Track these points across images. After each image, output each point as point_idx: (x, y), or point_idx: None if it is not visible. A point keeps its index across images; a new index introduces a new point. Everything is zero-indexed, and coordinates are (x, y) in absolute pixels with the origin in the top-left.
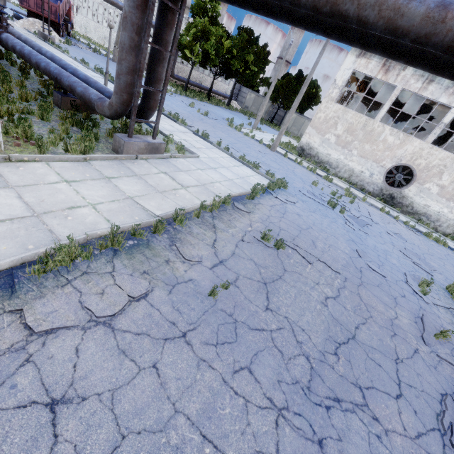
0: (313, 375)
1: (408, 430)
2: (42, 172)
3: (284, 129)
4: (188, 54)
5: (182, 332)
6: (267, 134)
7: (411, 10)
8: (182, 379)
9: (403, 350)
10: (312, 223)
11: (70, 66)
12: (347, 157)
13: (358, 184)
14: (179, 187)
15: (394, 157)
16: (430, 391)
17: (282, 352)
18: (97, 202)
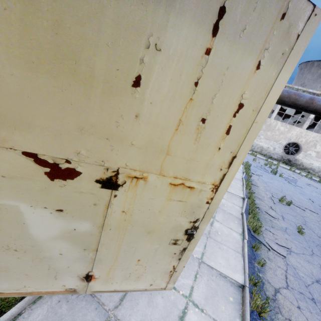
0: None
1: None
2: None
3: None
4: None
5: (311, 251)
6: None
7: None
8: None
9: None
10: (279, 186)
11: None
12: (258, 140)
13: (267, 154)
14: None
15: (286, 138)
16: None
17: None
18: None
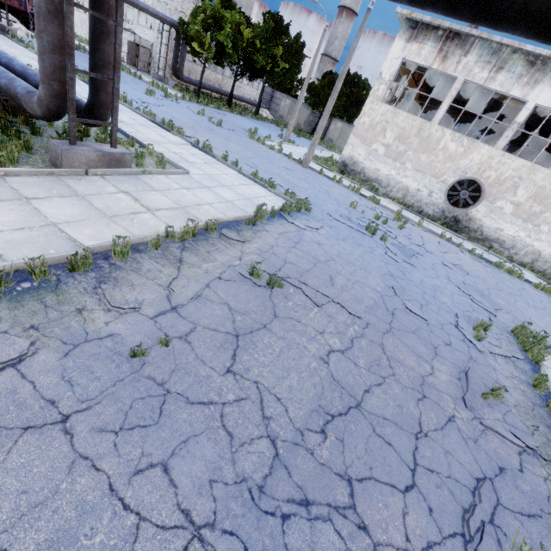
0: (274, 467)
1: (412, 541)
2: None
3: (317, 138)
4: (196, 48)
5: (63, 415)
6: (303, 148)
7: None
8: (31, 491)
9: (432, 419)
10: (337, 253)
11: (4, 55)
12: (400, 172)
13: (415, 205)
14: (142, 210)
15: (457, 169)
16: (461, 476)
17: (232, 435)
18: None
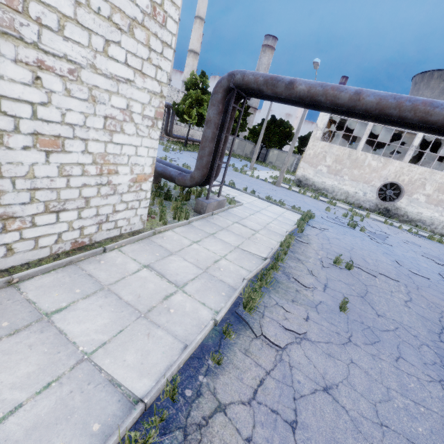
0: (440, 357)
1: None
2: (177, 238)
3: (285, 168)
4: (187, 118)
5: (347, 338)
6: (262, 172)
7: (436, 113)
8: (373, 368)
9: None
10: (351, 244)
11: None
12: (341, 182)
13: (355, 203)
14: (253, 232)
15: (380, 177)
16: None
17: (411, 344)
18: (224, 254)
